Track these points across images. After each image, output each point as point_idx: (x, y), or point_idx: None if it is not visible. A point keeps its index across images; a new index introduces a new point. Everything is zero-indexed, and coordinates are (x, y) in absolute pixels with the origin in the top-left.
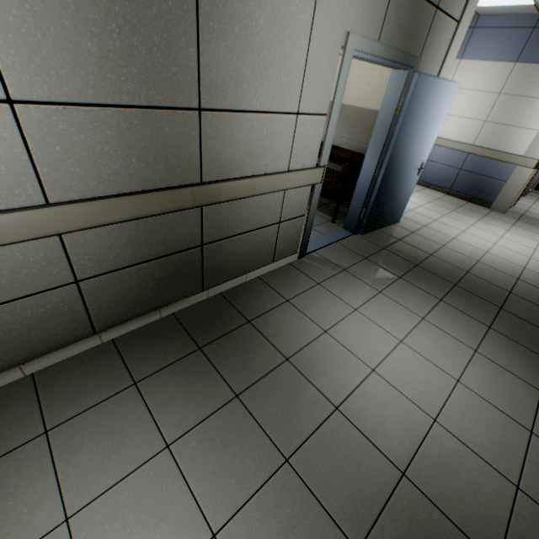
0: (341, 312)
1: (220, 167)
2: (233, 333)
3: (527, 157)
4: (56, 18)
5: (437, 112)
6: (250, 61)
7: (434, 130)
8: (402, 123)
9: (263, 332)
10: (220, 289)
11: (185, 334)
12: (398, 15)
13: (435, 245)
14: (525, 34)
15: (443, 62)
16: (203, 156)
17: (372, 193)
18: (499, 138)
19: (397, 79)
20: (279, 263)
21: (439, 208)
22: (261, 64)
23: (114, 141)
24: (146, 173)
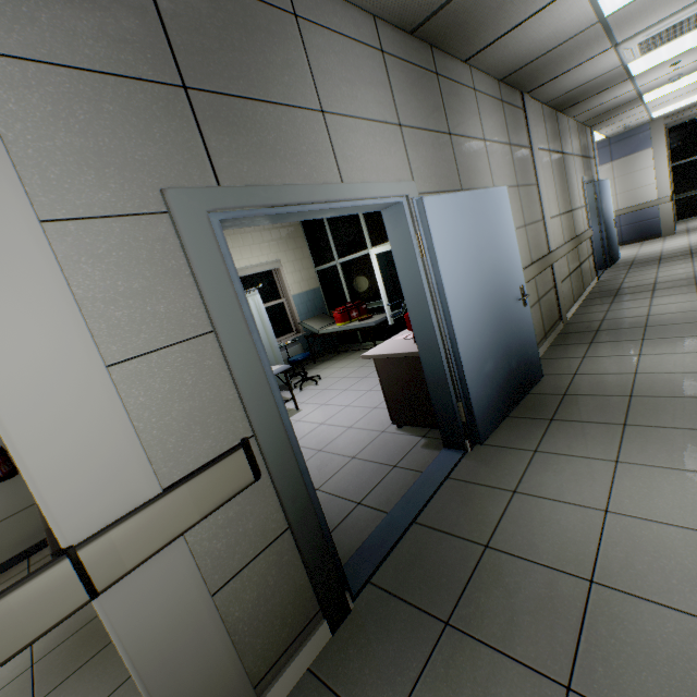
0: (652, 275)
1: (576, 230)
2: (619, 291)
3: (661, 198)
4: (560, 195)
5: (608, 194)
6: (573, 194)
7: (610, 202)
8: (600, 203)
9: (630, 287)
10: (587, 291)
11: (601, 298)
12: (585, 166)
13: (656, 254)
14: (606, 149)
15: (597, 175)
16: (573, 226)
17: (603, 242)
18: (633, 198)
19: (587, 188)
20: (593, 282)
21: (630, 249)
22: (574, 194)
23: (566, 223)
24: (570, 233)
